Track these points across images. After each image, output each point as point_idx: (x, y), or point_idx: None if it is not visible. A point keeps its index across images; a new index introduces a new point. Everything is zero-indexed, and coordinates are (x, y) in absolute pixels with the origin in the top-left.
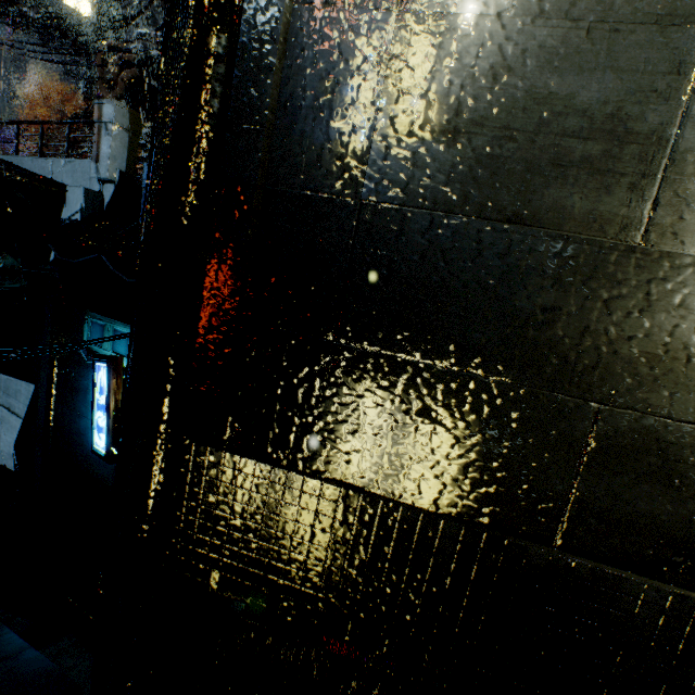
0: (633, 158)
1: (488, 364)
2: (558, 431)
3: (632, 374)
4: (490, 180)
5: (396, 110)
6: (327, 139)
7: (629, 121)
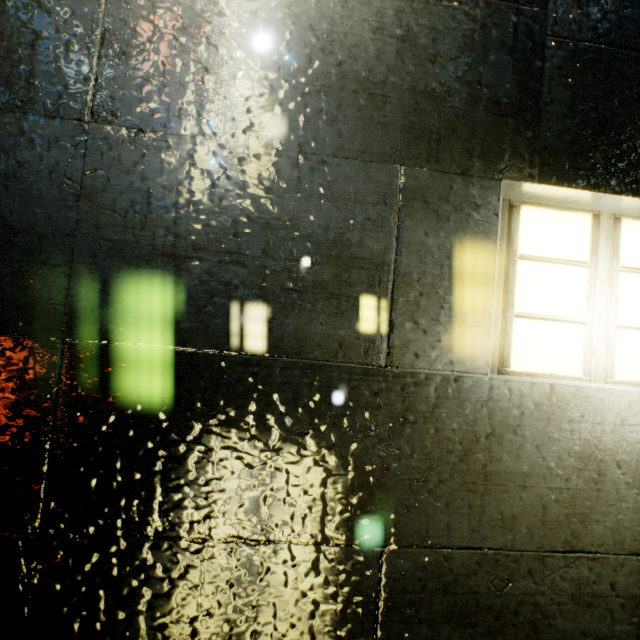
0: (363, 281)
1: (253, 525)
2: (346, 590)
3: (406, 505)
4: (223, 309)
5: (100, 231)
6: (7, 265)
7: (352, 246)
